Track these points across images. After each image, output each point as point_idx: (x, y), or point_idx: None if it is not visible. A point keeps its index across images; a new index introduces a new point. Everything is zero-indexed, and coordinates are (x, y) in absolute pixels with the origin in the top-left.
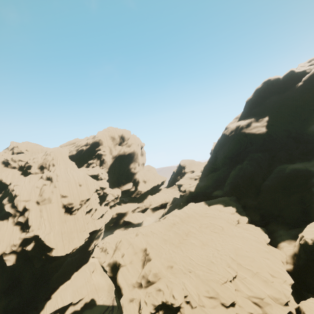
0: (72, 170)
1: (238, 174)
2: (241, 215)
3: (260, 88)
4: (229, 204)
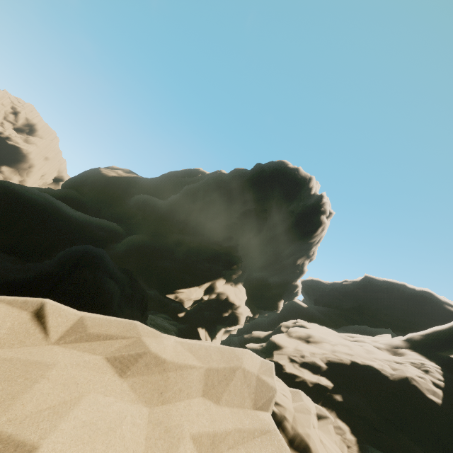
0: None
1: None
2: None
3: (185, 170)
4: None
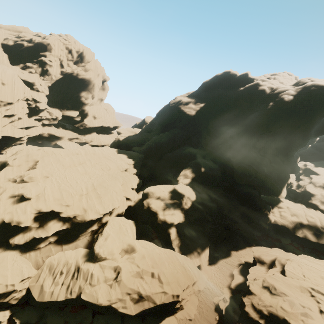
0: (0, 62)
1: (156, 140)
2: (135, 167)
3: (219, 76)
4: (133, 158)
